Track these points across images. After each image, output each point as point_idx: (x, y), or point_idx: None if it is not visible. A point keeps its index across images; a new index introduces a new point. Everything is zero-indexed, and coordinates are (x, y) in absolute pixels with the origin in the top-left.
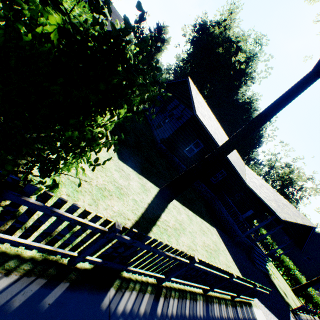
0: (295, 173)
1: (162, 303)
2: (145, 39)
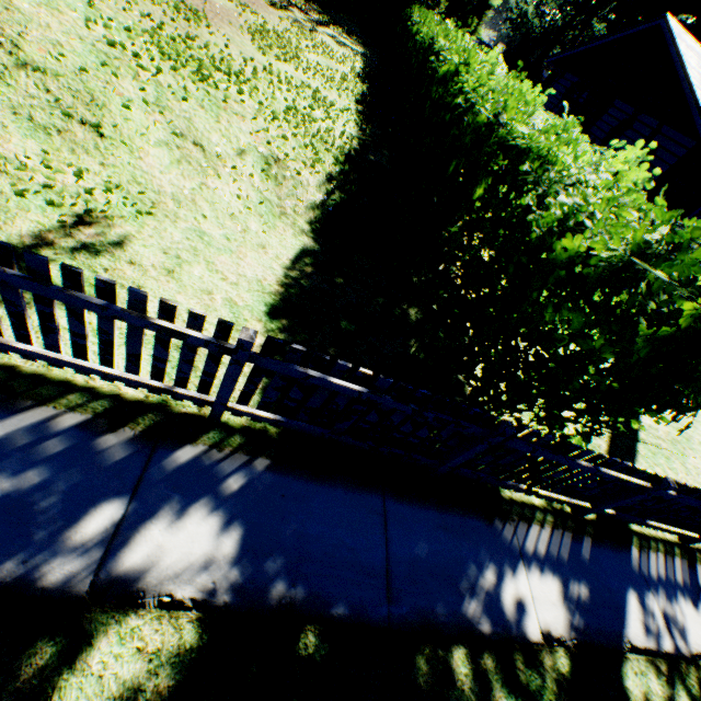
0: None
1: None
2: None
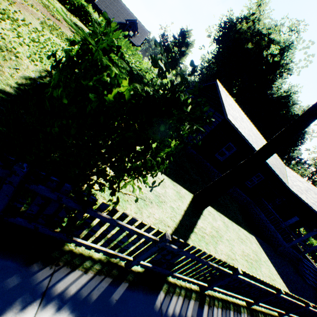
0: None
1: (207, 311)
2: (195, 85)
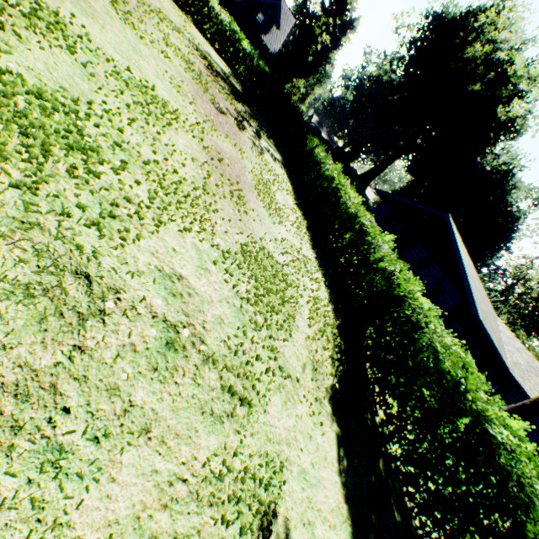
0: None
1: None
2: None
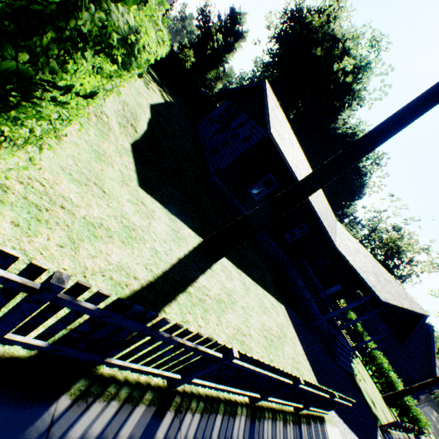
0: (405, 240)
1: (169, 421)
2: None
